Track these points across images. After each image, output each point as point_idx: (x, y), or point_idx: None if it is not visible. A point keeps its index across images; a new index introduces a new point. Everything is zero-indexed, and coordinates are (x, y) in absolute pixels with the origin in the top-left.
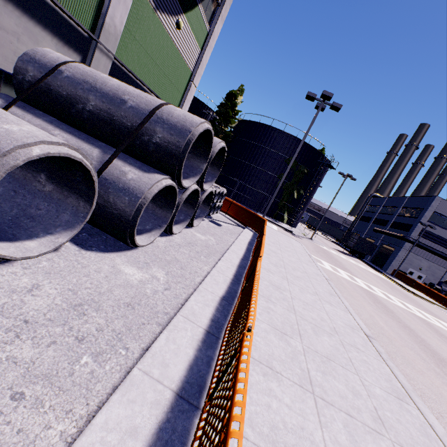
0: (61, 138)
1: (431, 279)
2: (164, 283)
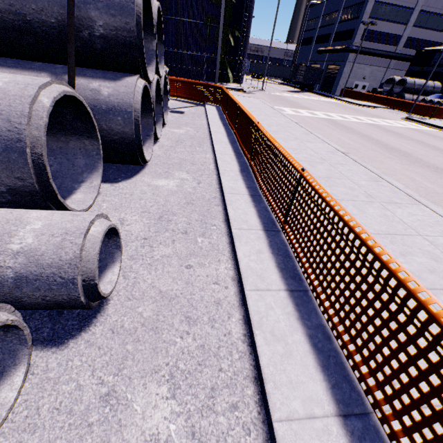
0: None
1: (373, 84)
2: (193, 180)
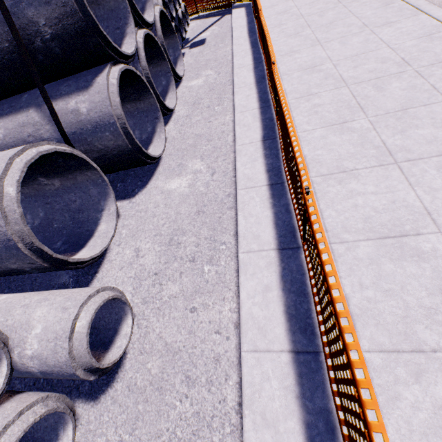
0: (0, 132)
1: None
2: (207, 170)
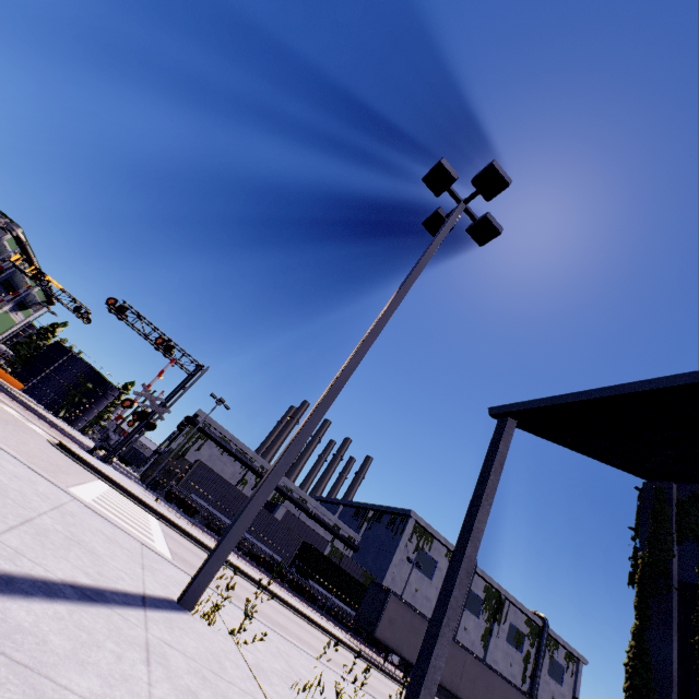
0: None
1: None
2: None
